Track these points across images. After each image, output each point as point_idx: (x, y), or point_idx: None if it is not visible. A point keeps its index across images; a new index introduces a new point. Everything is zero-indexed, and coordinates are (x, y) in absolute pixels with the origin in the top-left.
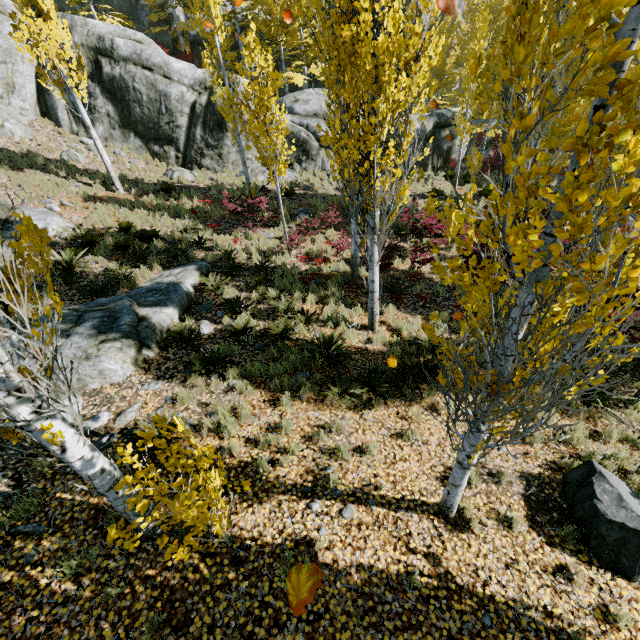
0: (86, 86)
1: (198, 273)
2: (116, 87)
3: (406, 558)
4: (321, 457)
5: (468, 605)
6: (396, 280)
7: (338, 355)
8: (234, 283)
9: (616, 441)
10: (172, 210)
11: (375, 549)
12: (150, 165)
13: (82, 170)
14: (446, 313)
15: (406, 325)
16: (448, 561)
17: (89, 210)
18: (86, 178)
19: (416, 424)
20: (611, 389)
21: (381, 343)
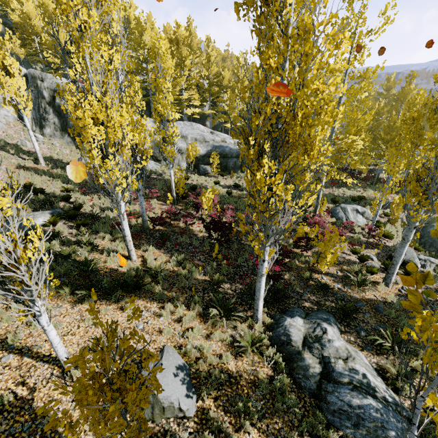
0: (45, 108)
1: (50, 215)
2: (61, 110)
3: (15, 388)
4: (22, 326)
5: (25, 418)
6: (174, 233)
7: (92, 271)
8: (70, 224)
9: (219, 340)
10: (66, 178)
11: (1, 380)
12: (73, 152)
13: (26, 151)
14: (184, 255)
15: (150, 259)
16: (39, 393)
17: (15, 173)
18: (25, 156)
19: (102, 315)
20: (236, 309)
21: (129, 268)
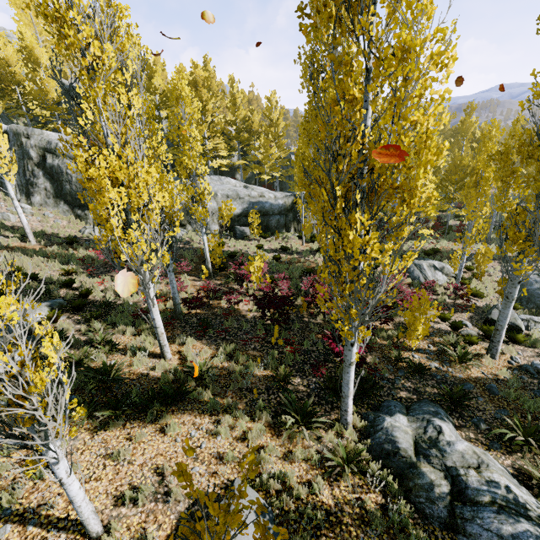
0: (32, 170)
1: (48, 308)
2: (54, 172)
3: None
4: (21, 476)
5: None
6: (216, 316)
7: (114, 380)
8: (77, 317)
9: (303, 460)
10: (66, 258)
11: None
12: (71, 223)
13: (10, 226)
14: (234, 344)
15: (191, 354)
16: None
17: None
18: (9, 232)
19: (136, 444)
20: (316, 412)
21: (164, 370)
